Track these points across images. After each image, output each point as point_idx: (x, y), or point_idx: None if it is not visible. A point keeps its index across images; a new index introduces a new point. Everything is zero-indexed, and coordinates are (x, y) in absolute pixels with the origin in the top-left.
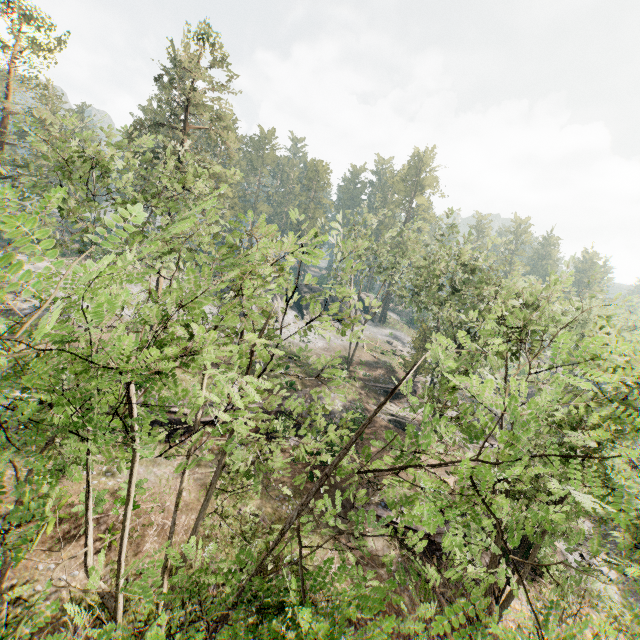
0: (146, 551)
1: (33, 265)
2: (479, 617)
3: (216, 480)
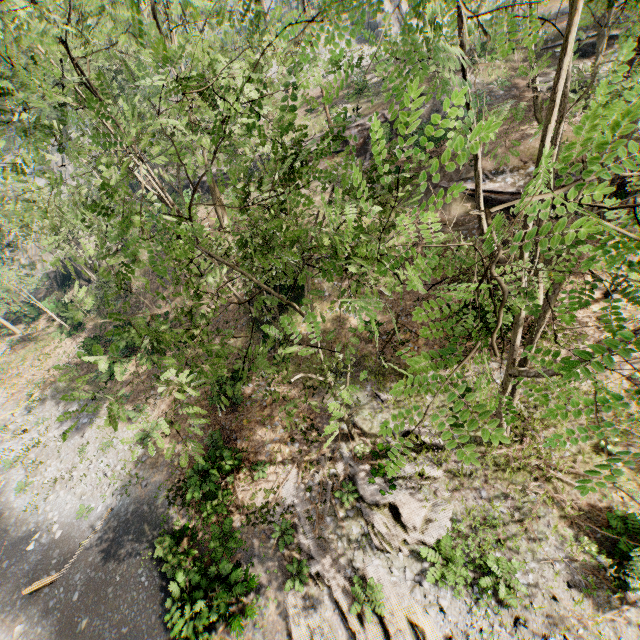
0: None
1: None
2: None
3: None
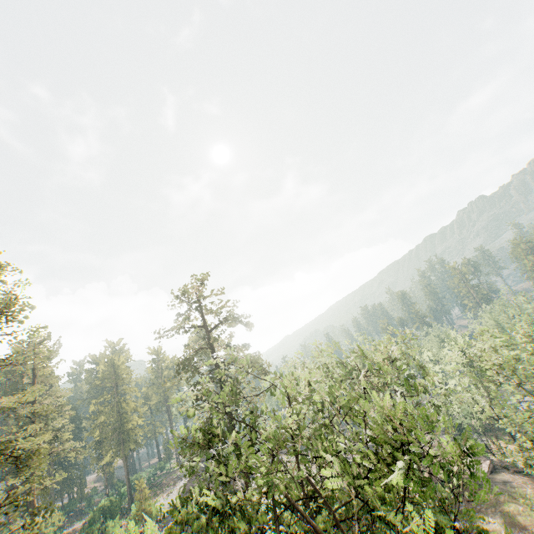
0: None
1: None
2: None
3: None
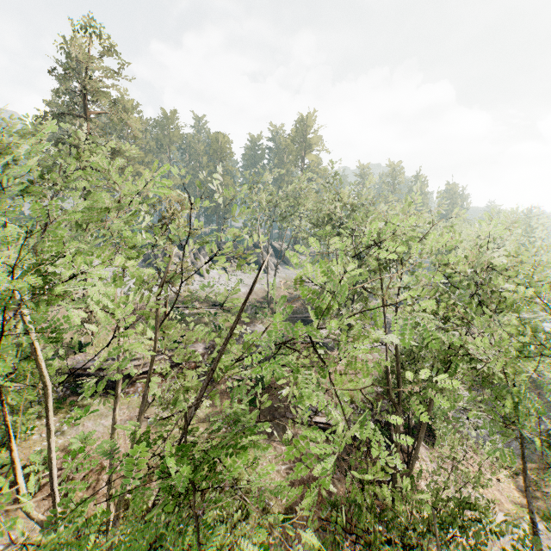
0: (102, 492)
1: None
2: (393, 481)
3: (141, 410)
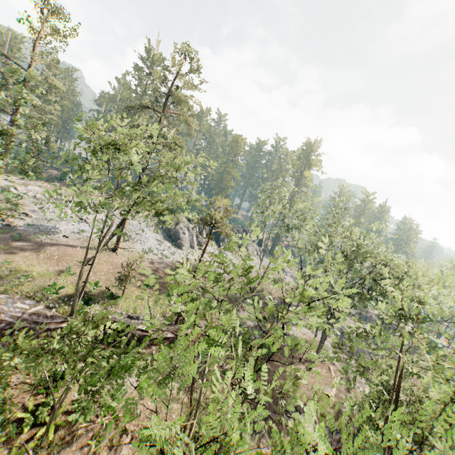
0: None
1: (25, 187)
2: None
3: None
